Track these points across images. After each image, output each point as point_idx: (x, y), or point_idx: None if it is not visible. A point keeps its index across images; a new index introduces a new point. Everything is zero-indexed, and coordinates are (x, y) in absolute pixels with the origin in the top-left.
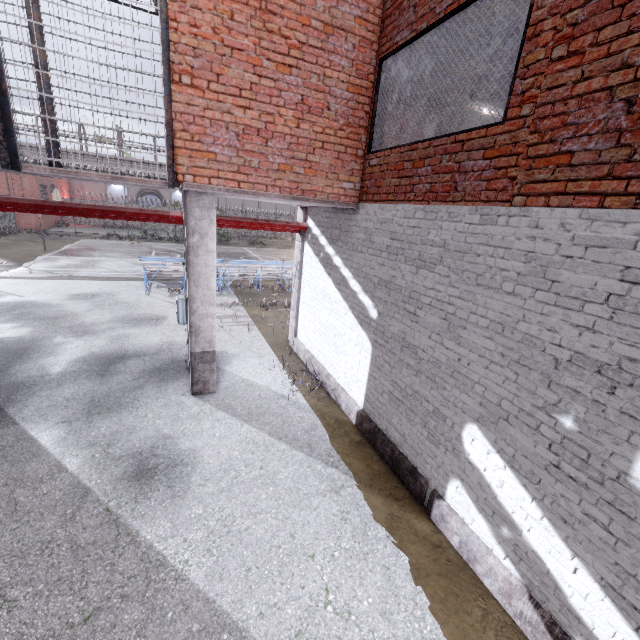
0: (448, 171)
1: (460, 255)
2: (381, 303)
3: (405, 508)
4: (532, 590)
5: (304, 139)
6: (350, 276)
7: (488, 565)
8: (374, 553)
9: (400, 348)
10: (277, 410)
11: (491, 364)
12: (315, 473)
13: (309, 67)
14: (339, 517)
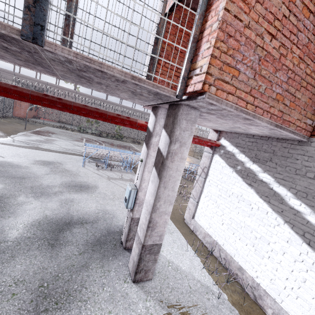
0: None
1: None
2: None
3: None
4: None
5: (297, 77)
6: (289, 195)
7: None
8: None
9: None
10: (214, 312)
11: None
12: None
13: None
14: None
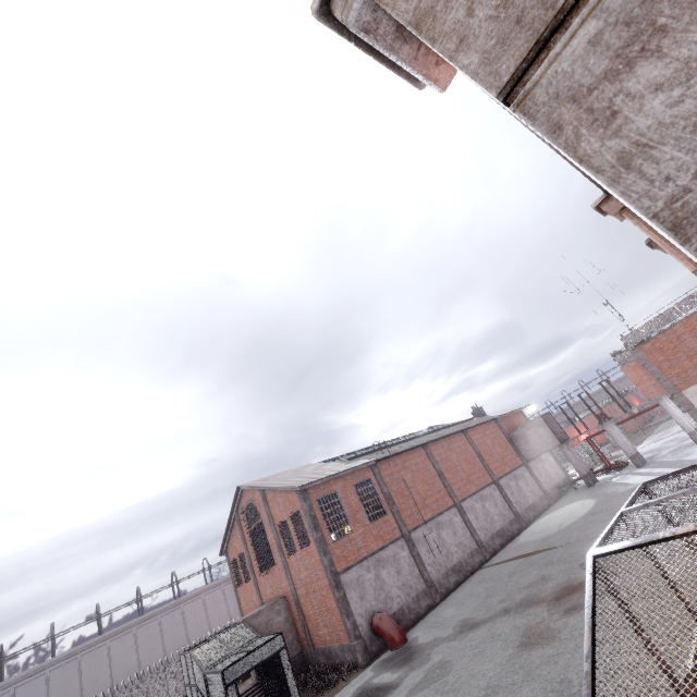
0: None
1: None
2: None
3: None
4: None
5: None
6: None
7: None
8: None
9: None
10: None
11: None
12: None
13: None
14: None
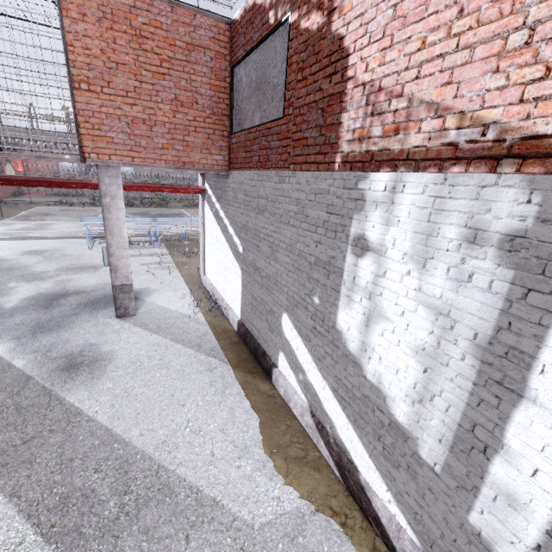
0: (265, 148)
1: (273, 204)
2: (243, 241)
3: (256, 377)
4: (312, 407)
5: (180, 125)
6: (228, 224)
7: (295, 400)
8: (226, 401)
9: (254, 271)
10: (180, 325)
11: (289, 272)
12: (198, 361)
13: (178, 74)
14: (208, 384)
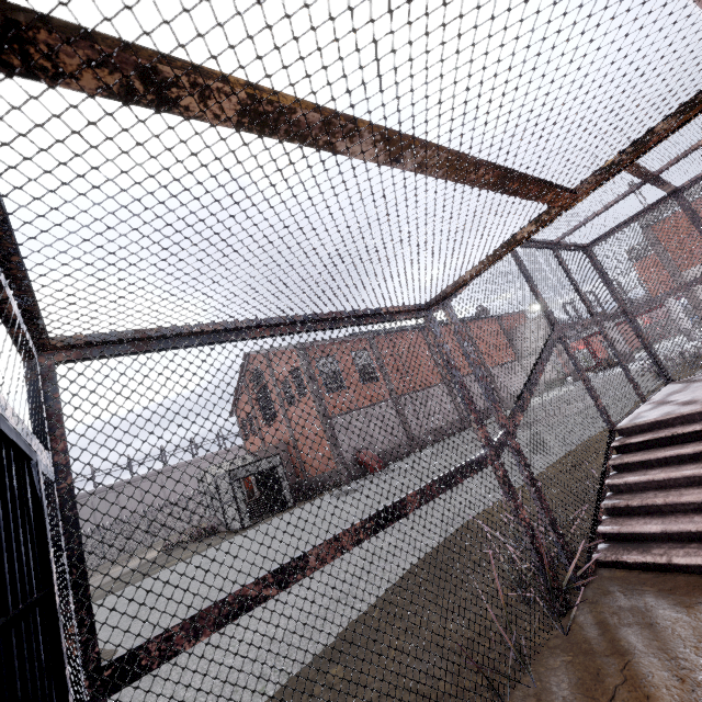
0: None
1: None
2: None
3: None
4: None
5: None
6: None
7: None
8: None
9: None
10: None
11: None
12: None
13: None
14: None
